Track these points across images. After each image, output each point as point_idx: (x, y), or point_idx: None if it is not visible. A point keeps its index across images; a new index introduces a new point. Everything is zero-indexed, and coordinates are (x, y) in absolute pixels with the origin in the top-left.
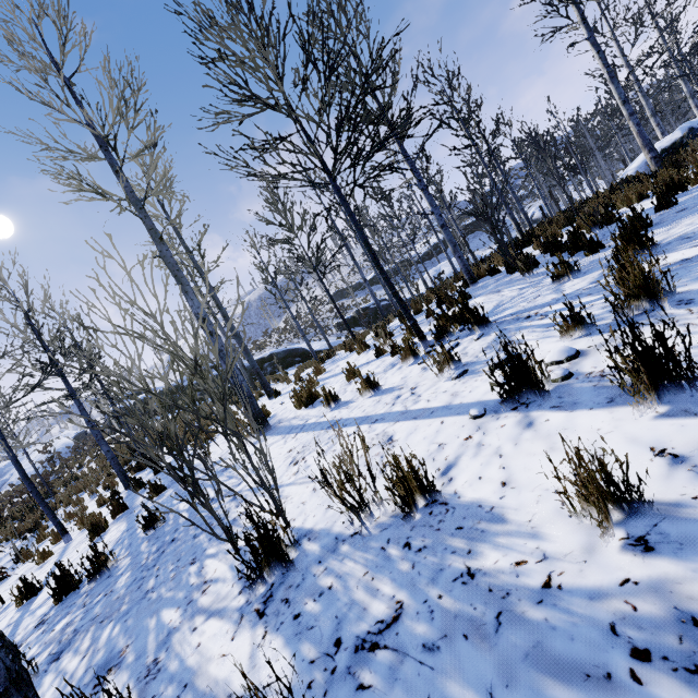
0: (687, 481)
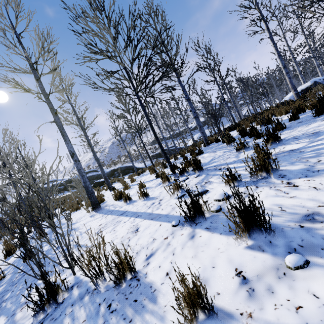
0: (243, 299)
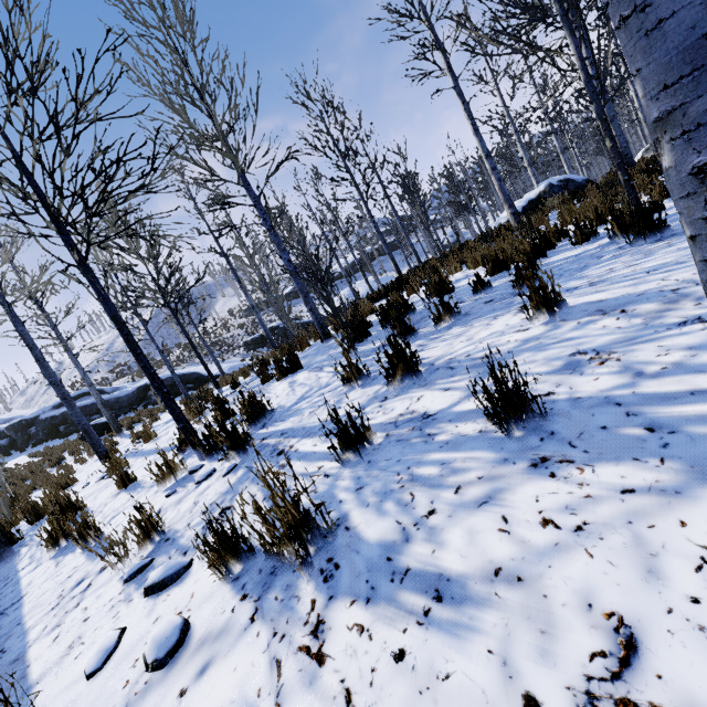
0: None
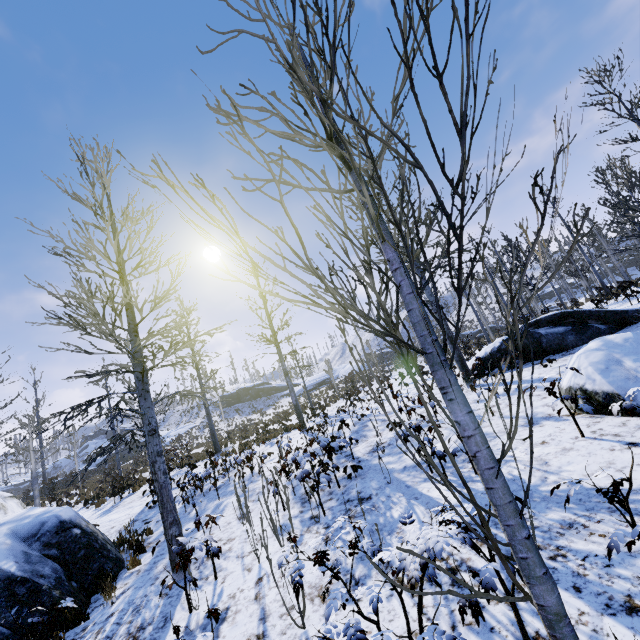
0: None
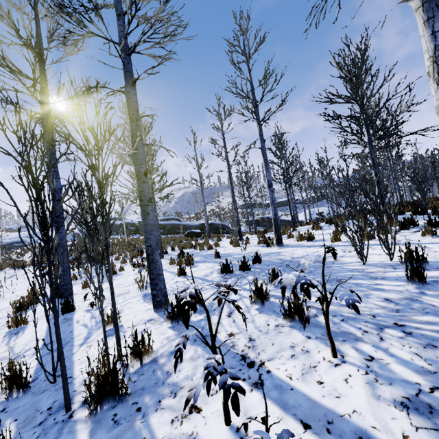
0: None
